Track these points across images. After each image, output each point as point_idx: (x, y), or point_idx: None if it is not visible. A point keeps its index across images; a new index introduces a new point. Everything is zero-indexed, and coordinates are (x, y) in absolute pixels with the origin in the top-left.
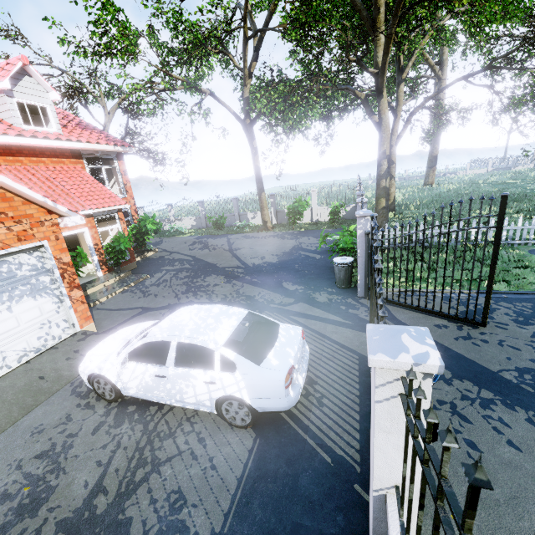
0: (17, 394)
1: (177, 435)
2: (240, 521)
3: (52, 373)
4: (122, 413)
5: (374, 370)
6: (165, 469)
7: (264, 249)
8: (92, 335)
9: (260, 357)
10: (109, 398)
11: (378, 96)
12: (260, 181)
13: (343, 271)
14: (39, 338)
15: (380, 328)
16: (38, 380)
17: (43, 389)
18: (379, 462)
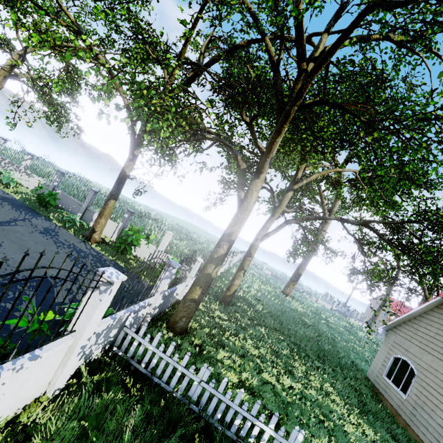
0: None
1: None
2: None
3: None
4: None
5: None
6: None
7: (7, 256)
8: None
9: None
10: None
11: (255, 174)
12: (117, 187)
13: None
14: None
15: None
16: None
17: None
18: None
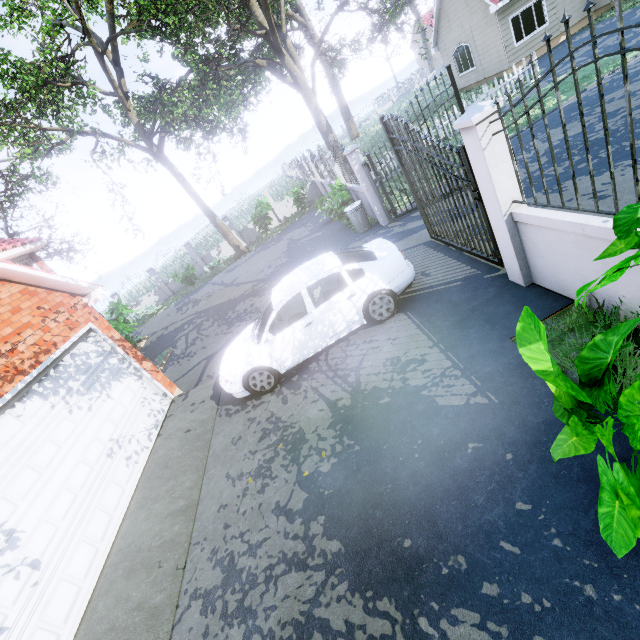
0: (183, 449)
1: (351, 354)
2: (439, 333)
3: (192, 424)
4: (292, 384)
5: (476, 129)
6: (365, 364)
7: (262, 263)
8: (190, 391)
9: (371, 260)
10: (270, 387)
11: (279, 56)
12: (206, 208)
13: (359, 214)
14: (149, 416)
15: (463, 115)
16: (188, 433)
17: (200, 433)
18: (499, 193)
